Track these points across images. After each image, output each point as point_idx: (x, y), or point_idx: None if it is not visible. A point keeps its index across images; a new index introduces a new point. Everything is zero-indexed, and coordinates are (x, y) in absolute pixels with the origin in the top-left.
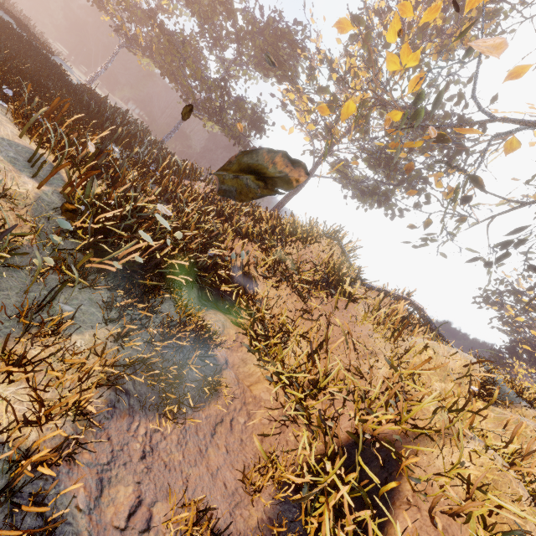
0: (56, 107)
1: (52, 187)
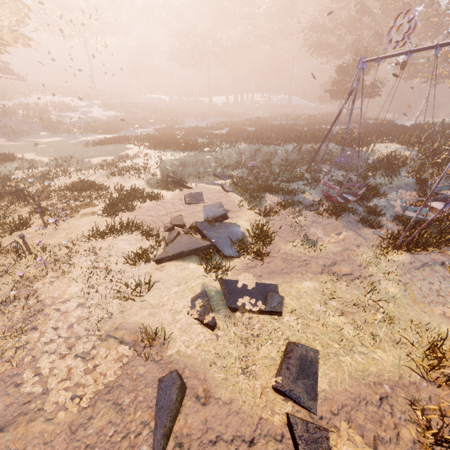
0: (408, 135)
1: (414, 152)
